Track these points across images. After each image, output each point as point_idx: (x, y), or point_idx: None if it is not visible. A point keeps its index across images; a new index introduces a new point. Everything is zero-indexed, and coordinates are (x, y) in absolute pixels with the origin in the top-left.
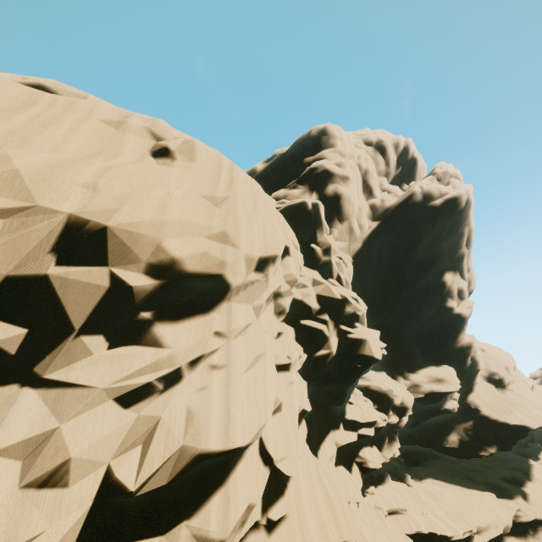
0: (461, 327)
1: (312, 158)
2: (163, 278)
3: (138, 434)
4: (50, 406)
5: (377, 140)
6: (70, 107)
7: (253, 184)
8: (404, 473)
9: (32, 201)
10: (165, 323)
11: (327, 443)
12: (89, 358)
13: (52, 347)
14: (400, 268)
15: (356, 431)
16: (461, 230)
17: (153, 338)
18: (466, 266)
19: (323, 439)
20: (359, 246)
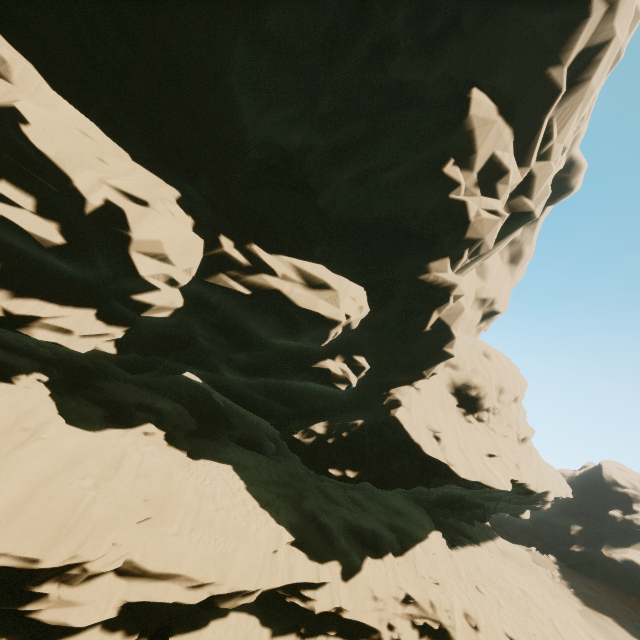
0: (449, 248)
1: None
2: None
3: None
4: None
5: None
6: None
7: None
8: (146, 421)
9: None
10: None
11: None
12: None
13: None
14: None
15: None
16: None
17: None
18: (540, 134)
19: None
20: None
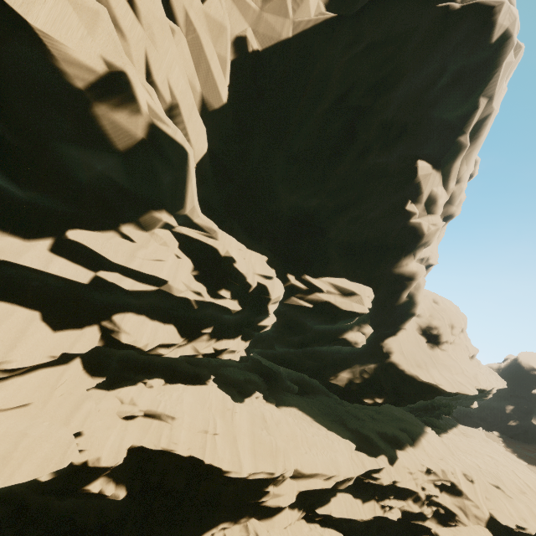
0: (412, 249)
1: None
2: None
3: None
4: None
5: None
6: None
7: None
8: (254, 390)
9: None
10: None
11: None
12: None
13: None
14: (350, 120)
15: (96, 271)
16: (473, 100)
17: None
18: (457, 170)
19: None
20: (282, 34)
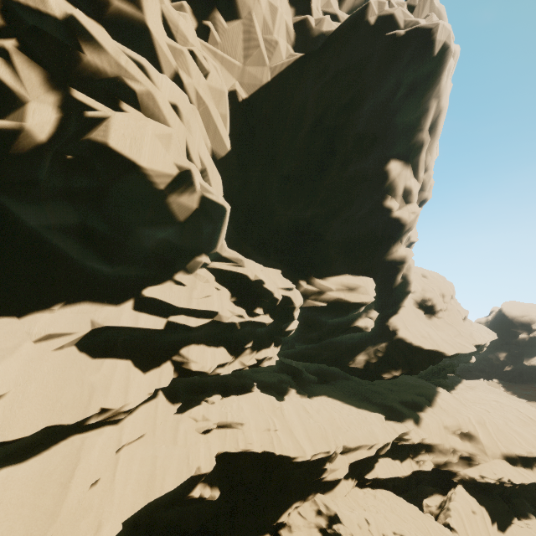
0: (399, 237)
1: None
2: None
3: None
4: None
5: None
6: None
7: None
8: (288, 388)
9: None
10: None
11: (55, 315)
12: None
13: None
14: (329, 139)
15: (167, 317)
16: (427, 102)
17: None
18: (423, 161)
19: (48, 307)
20: (263, 80)
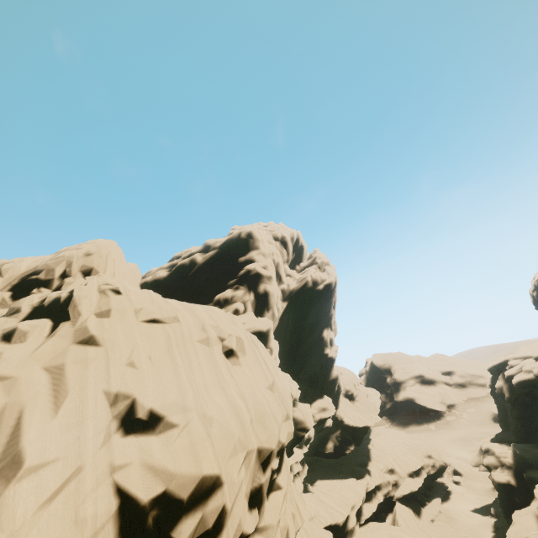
0: (332, 365)
1: (244, 258)
2: (279, 454)
3: (285, 534)
4: (266, 537)
5: (281, 236)
6: (184, 339)
7: (265, 350)
8: (306, 484)
9: (247, 446)
10: (279, 475)
11: None
12: (266, 508)
13: (259, 510)
14: (299, 333)
15: (292, 470)
16: (331, 300)
17: (277, 485)
18: (333, 321)
19: None
20: (277, 323)
